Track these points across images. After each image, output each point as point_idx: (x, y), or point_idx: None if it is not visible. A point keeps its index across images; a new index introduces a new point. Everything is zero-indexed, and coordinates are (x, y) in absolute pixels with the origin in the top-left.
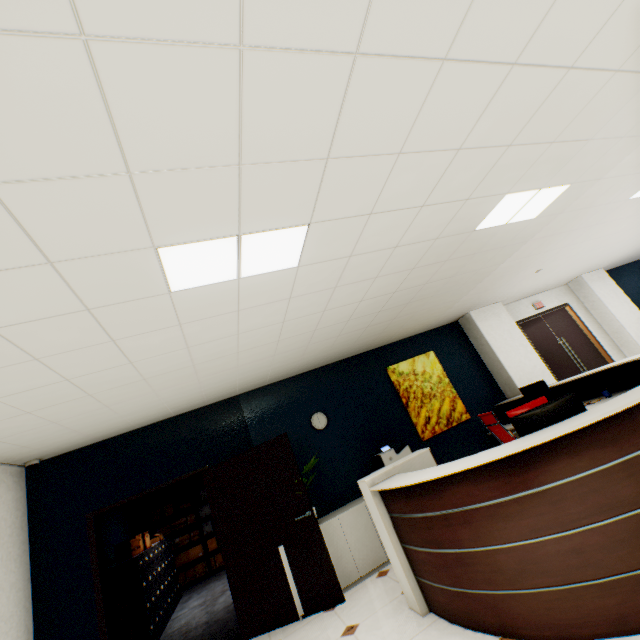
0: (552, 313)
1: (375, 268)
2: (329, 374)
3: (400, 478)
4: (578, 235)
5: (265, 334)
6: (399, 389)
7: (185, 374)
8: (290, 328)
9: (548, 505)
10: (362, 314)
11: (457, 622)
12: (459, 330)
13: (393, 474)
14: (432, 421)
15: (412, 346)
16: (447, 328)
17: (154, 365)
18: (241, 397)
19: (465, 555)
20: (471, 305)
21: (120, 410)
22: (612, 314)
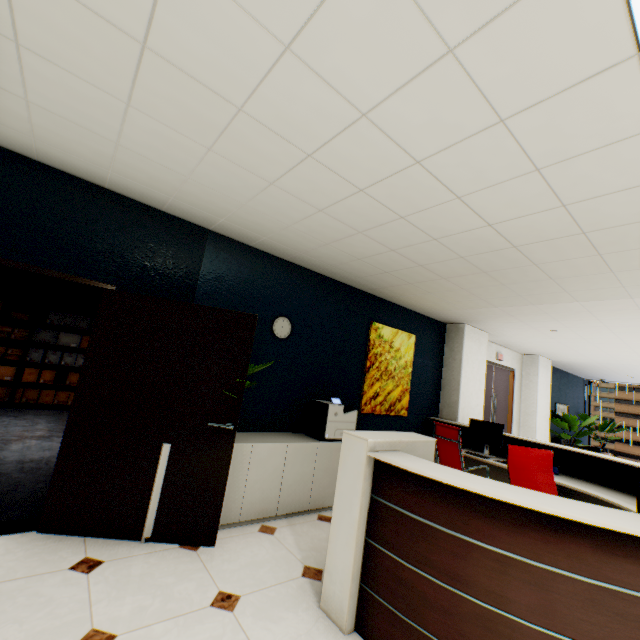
0: (501, 370)
1: (595, 189)
2: (320, 287)
3: (430, 466)
4: (630, 325)
5: (374, 160)
6: (371, 350)
7: (206, 116)
8: (400, 184)
9: None
10: (452, 244)
11: None
12: (443, 333)
13: (396, 449)
14: (378, 399)
15: (403, 318)
16: (436, 324)
17: (195, 23)
18: (212, 236)
19: (502, 621)
20: (479, 319)
21: (34, 84)
22: (537, 400)
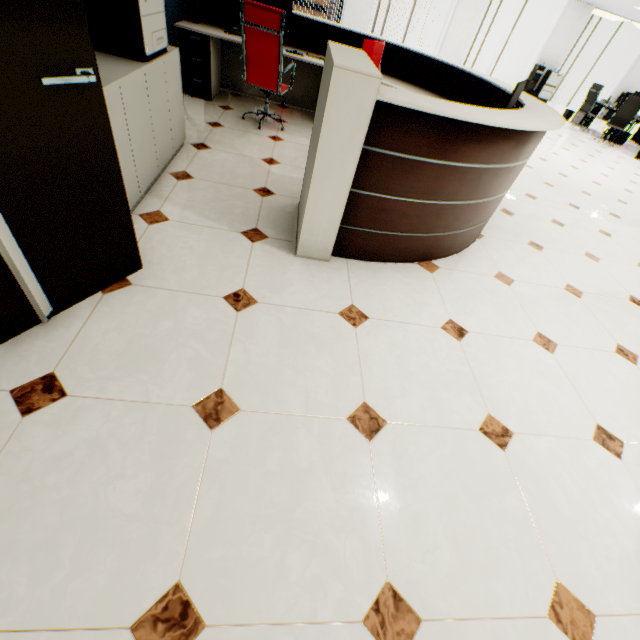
0: None
1: None
2: None
3: (429, 102)
4: None
5: None
6: None
7: None
8: None
9: (514, 175)
10: None
11: (377, 260)
12: None
13: None
14: None
15: None
16: None
17: None
18: None
19: (449, 208)
20: None
21: None
22: None
